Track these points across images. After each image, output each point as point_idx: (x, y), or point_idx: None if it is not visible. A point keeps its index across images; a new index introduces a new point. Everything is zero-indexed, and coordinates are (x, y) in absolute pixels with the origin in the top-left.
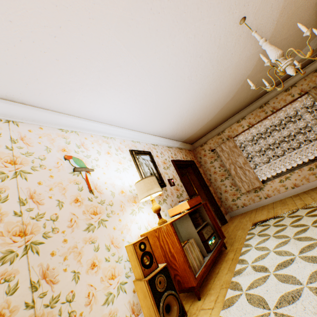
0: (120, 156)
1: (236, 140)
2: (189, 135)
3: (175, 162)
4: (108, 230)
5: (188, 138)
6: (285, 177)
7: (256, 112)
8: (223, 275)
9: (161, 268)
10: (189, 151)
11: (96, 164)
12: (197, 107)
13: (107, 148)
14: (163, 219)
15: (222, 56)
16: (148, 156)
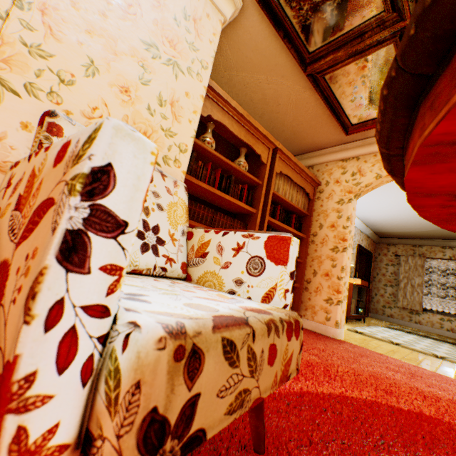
0: None
1: (427, 261)
2: (385, 231)
3: (359, 247)
4: None
5: (382, 232)
6: (448, 319)
7: None
8: (360, 325)
9: None
10: (373, 243)
11: None
12: (412, 220)
13: None
14: None
15: None
16: None
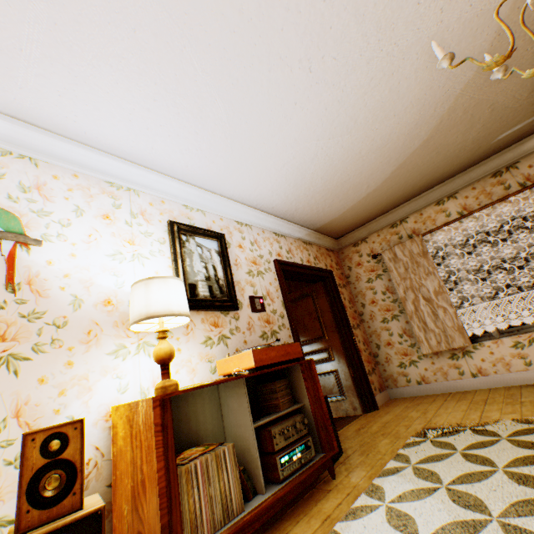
0: (136, 229)
1: (427, 241)
2: (328, 218)
3: (284, 265)
4: (19, 381)
5: (328, 224)
6: (530, 338)
7: (485, 184)
8: None
9: (77, 518)
10: (329, 252)
11: (59, 233)
12: (338, 151)
13: (109, 207)
14: (168, 382)
15: (391, 8)
16: (214, 242)
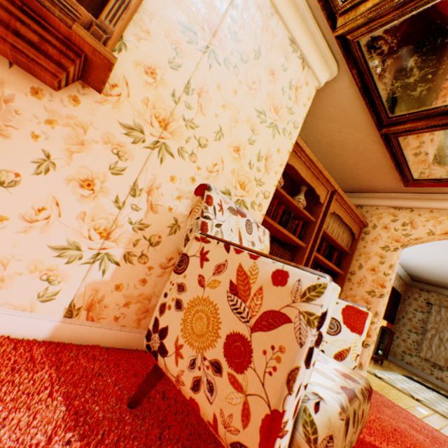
0: None
1: None
2: (420, 275)
3: None
4: None
5: (416, 276)
6: None
7: None
8: (378, 367)
9: None
10: (404, 284)
11: None
12: None
13: None
14: None
15: None
16: None
